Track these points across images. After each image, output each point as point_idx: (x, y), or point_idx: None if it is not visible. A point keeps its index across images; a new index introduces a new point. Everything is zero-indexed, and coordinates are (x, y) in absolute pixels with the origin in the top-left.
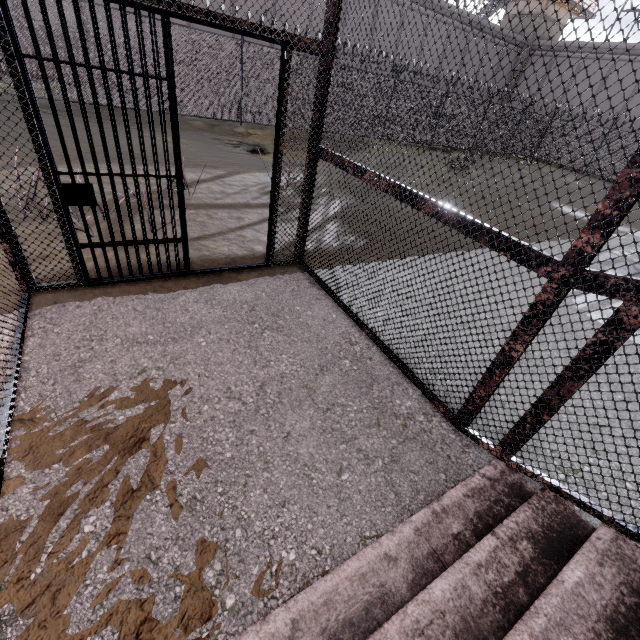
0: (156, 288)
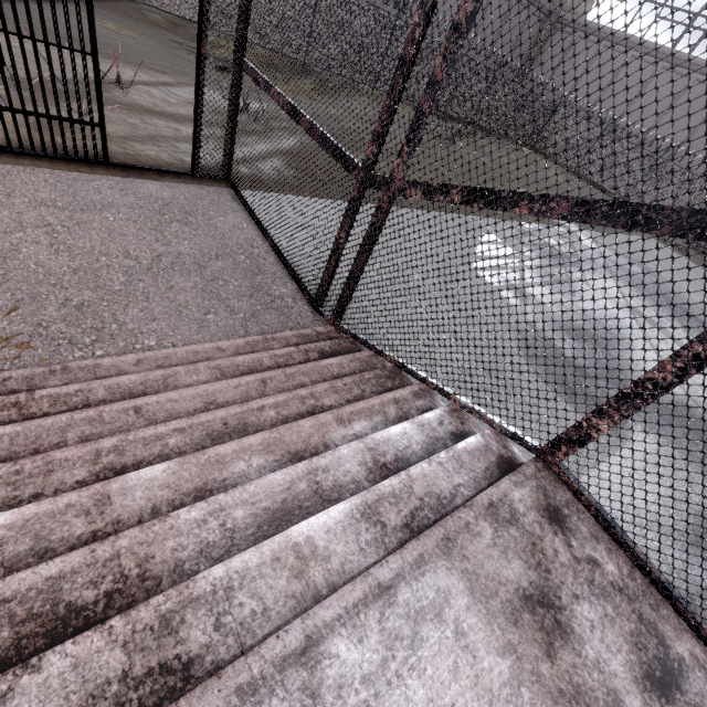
0: (71, 170)
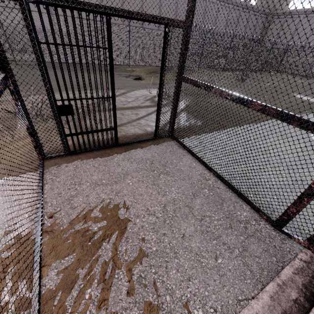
0: (102, 154)
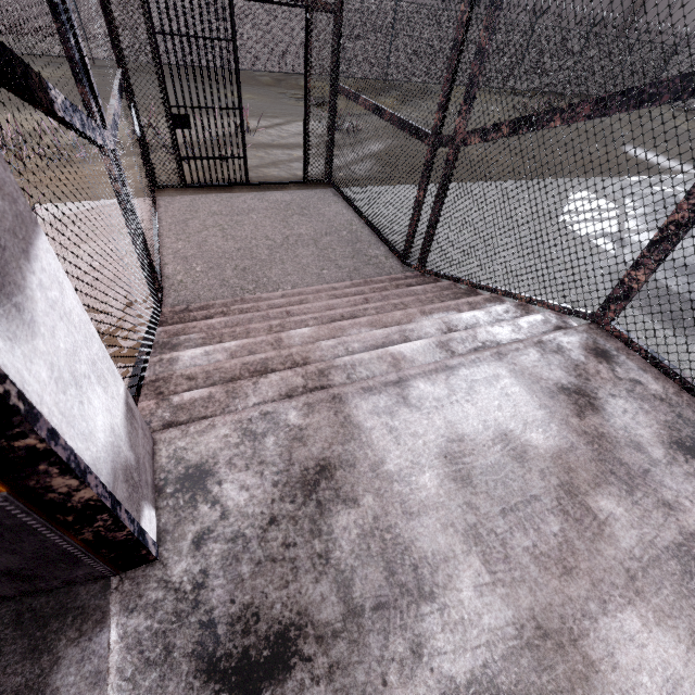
0: (227, 192)
